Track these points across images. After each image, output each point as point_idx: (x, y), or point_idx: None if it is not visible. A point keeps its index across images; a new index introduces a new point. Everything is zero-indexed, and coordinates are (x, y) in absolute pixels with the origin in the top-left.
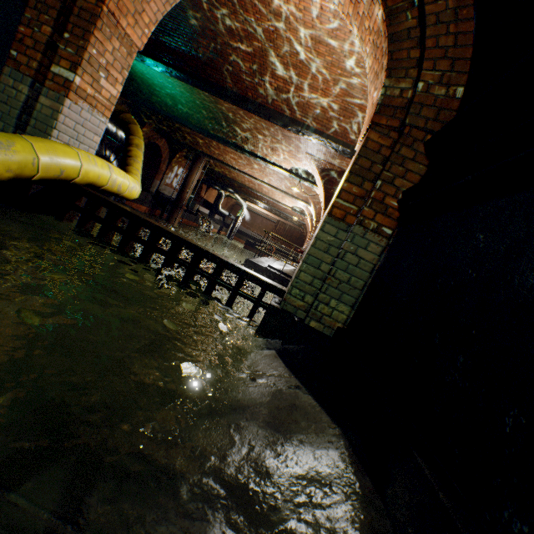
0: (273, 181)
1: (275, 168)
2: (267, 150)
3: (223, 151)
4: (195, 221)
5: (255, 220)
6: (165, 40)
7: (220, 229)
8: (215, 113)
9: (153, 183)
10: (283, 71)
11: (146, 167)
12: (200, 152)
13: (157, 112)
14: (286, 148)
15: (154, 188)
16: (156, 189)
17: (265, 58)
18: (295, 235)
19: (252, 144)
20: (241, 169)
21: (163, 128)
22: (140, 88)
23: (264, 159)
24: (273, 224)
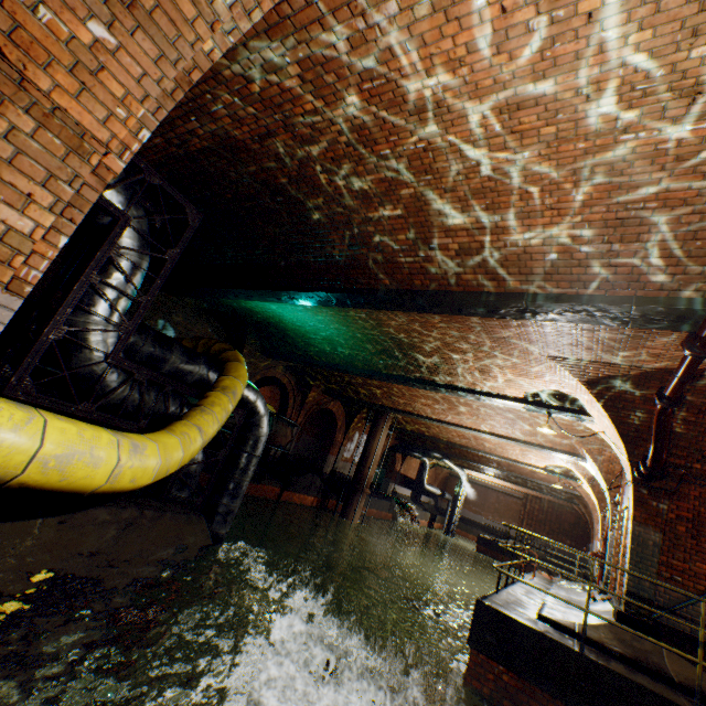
0: (497, 426)
1: (495, 400)
2: (473, 374)
3: (409, 397)
4: (389, 509)
5: (485, 497)
6: (295, 259)
7: (431, 517)
8: (383, 342)
9: (327, 459)
10: (461, 214)
11: (319, 440)
12: (380, 405)
13: (316, 365)
14: (506, 362)
15: (328, 467)
16: (330, 468)
17: (426, 209)
18: (566, 518)
19: (446, 372)
20: (441, 418)
21: (332, 387)
22: (295, 342)
23: (471, 391)
24: (517, 500)
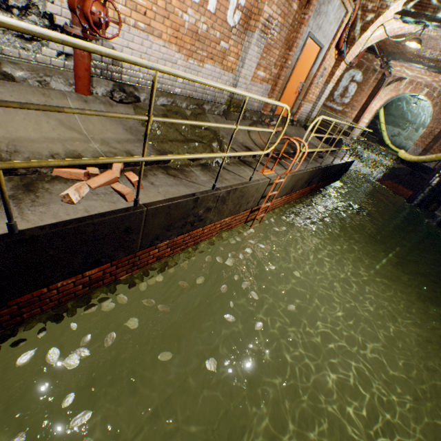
0: None
1: None
2: None
3: None
4: None
5: None
6: None
7: None
8: None
9: None
10: None
11: None
12: None
13: None
14: None
15: None
16: None
17: None
18: None
19: None
20: None
21: None
22: None
23: None
24: None
